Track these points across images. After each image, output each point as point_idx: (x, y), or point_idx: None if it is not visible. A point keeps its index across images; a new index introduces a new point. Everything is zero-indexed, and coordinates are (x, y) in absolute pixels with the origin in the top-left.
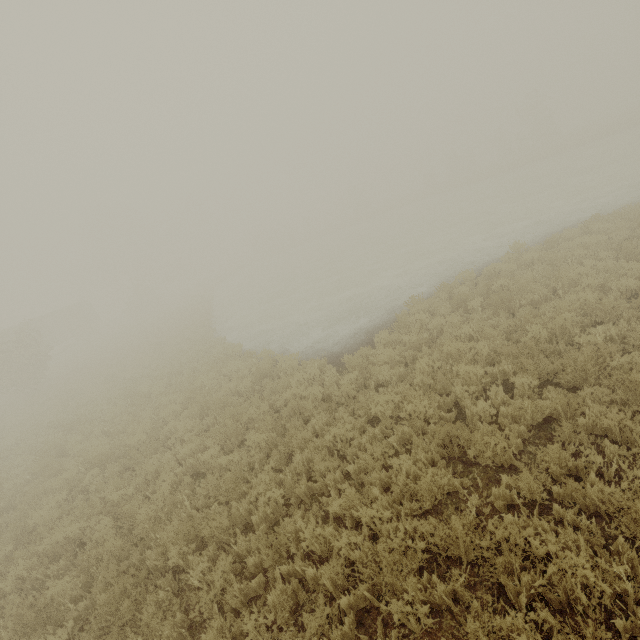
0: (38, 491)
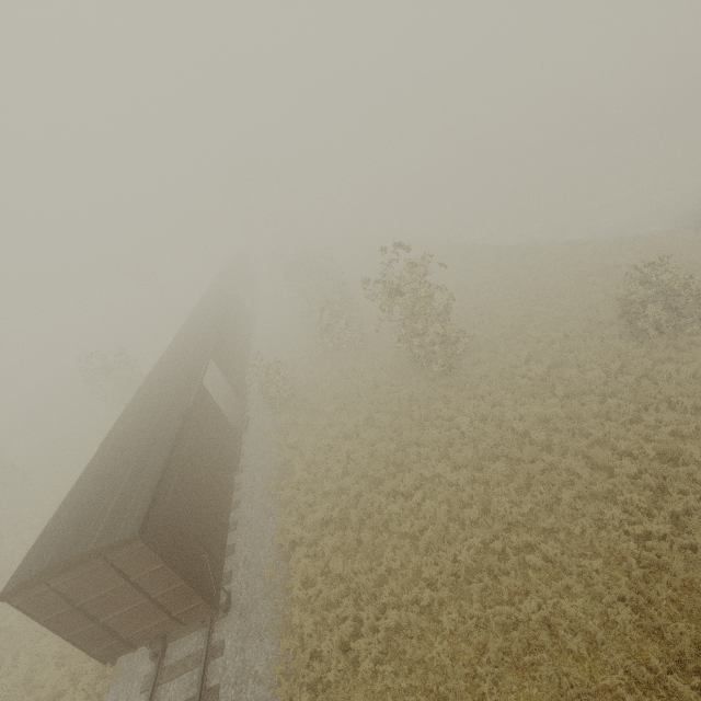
0: (557, 290)
